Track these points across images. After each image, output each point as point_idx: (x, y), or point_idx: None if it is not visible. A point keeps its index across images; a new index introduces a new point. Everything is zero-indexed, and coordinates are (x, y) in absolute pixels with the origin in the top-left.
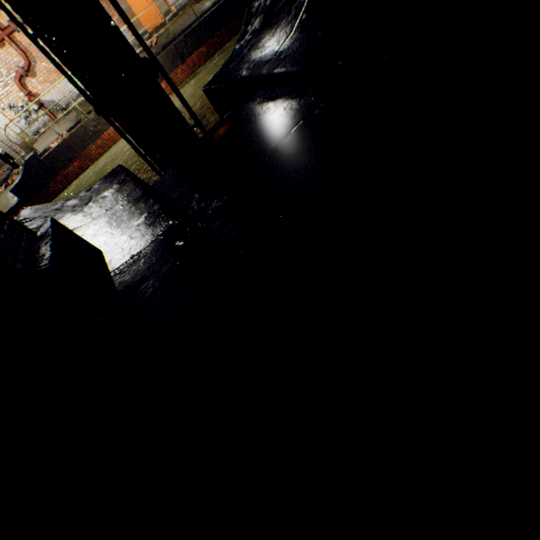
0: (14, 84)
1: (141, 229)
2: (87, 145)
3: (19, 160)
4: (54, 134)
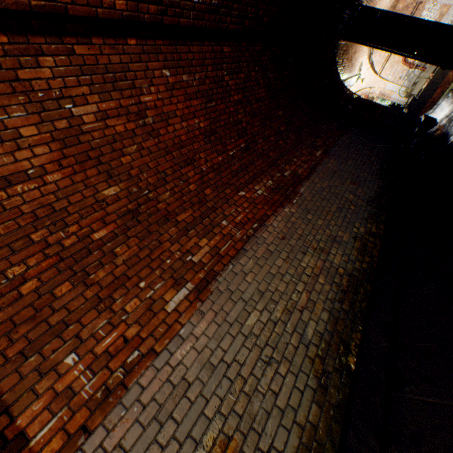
0: (401, 65)
1: (446, 109)
2: (444, 76)
3: (403, 105)
4: (423, 80)
